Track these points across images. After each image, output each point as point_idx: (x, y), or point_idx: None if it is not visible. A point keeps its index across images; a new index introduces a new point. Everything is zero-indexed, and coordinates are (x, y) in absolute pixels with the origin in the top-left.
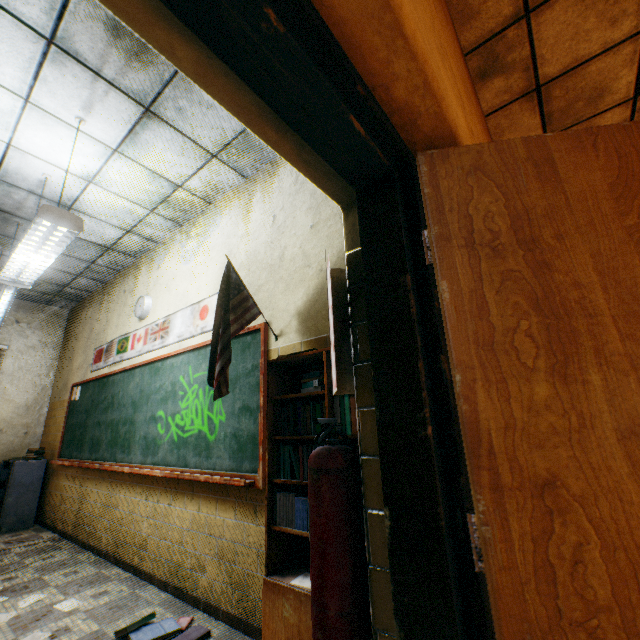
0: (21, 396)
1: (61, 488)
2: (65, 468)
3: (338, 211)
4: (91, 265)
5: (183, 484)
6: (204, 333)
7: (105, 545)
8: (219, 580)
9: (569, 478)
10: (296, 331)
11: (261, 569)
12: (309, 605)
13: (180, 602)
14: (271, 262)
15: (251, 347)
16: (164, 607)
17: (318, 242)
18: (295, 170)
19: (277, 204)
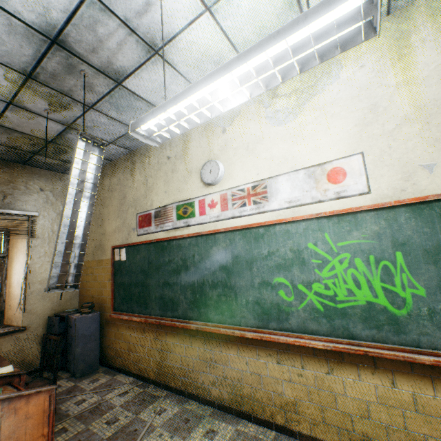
0: None
1: (125, 338)
2: (125, 321)
3: None
4: None
5: (349, 355)
6: (343, 198)
7: (216, 397)
8: None
9: None
10: None
11: None
12: None
13: None
14: None
15: None
16: None
17: None
18: None
19: None
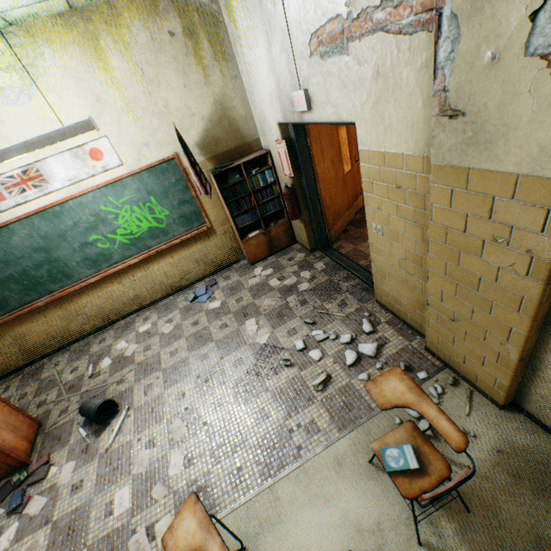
0: None
1: None
2: None
3: (203, 79)
4: None
5: (152, 257)
6: (109, 171)
7: (92, 328)
8: (201, 269)
9: (325, 177)
10: (200, 155)
11: (221, 251)
12: (259, 236)
13: (184, 290)
14: (158, 111)
15: (170, 170)
16: (183, 294)
17: (195, 99)
18: (147, 27)
19: (140, 58)
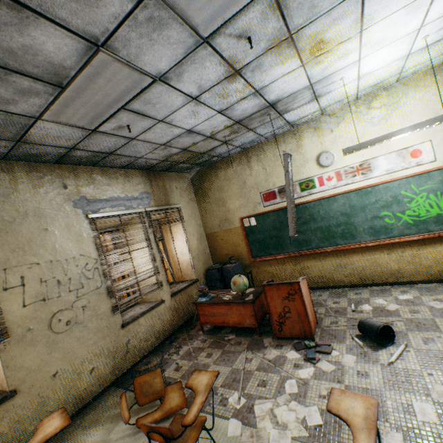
0: (195, 233)
1: (266, 271)
2: (264, 262)
3: None
4: (257, 138)
5: (428, 240)
6: (420, 165)
7: (348, 282)
8: None
9: None
10: None
11: None
12: None
13: None
14: None
15: None
16: None
17: None
18: None
19: None
